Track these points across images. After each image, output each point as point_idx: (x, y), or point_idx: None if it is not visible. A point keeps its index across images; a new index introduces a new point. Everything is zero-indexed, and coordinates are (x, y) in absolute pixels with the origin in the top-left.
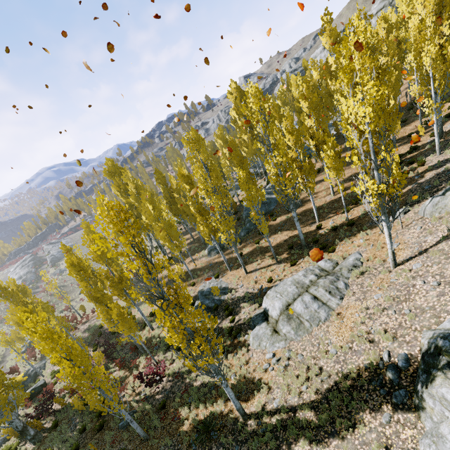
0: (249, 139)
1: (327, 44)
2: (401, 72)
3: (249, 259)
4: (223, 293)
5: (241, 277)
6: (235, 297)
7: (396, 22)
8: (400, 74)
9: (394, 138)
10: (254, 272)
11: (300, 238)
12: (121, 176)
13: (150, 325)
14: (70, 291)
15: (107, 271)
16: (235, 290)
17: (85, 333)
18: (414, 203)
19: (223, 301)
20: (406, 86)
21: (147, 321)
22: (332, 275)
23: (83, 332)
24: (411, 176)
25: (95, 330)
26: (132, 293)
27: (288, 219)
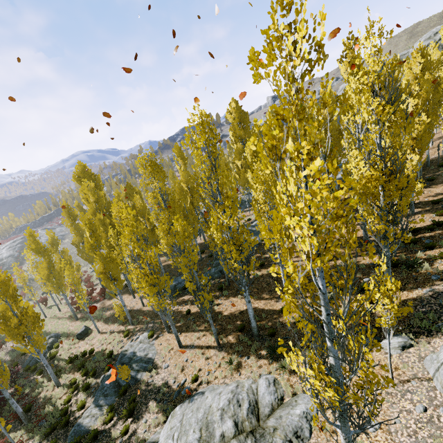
0: (243, 166)
1: (346, 73)
2: (435, 119)
3: (193, 323)
4: (144, 368)
5: (173, 350)
6: (152, 382)
7: (438, 59)
8: (433, 123)
9: (413, 202)
10: (188, 349)
11: (251, 324)
12: (83, 185)
13: (56, 381)
14: (37, 287)
15: (6, 308)
16: (157, 369)
17: (7, 355)
18: (422, 332)
19: (138, 381)
20: (440, 135)
21: (52, 375)
22: (256, 440)
23: (7, 352)
24: (426, 272)
25: (18, 356)
26: (35, 340)
27: (257, 278)
